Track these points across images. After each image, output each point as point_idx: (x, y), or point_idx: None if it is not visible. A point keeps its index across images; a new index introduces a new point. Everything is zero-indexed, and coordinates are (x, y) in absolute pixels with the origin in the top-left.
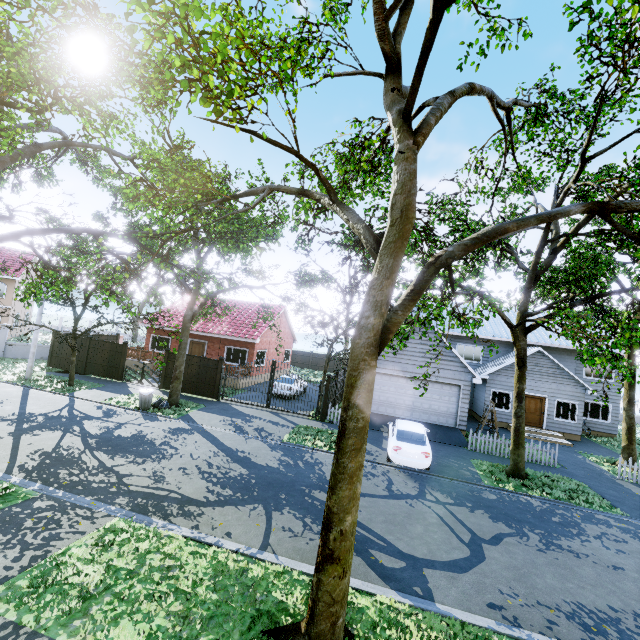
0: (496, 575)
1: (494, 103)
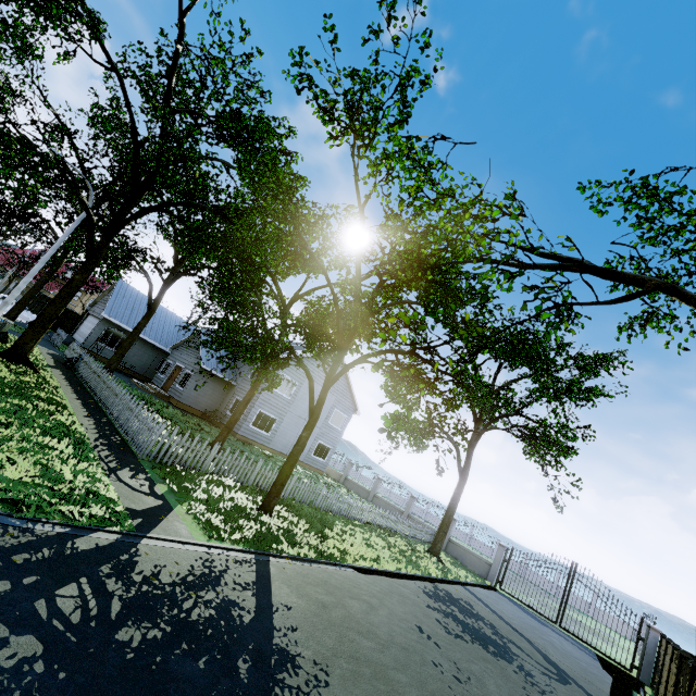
0: None
1: None
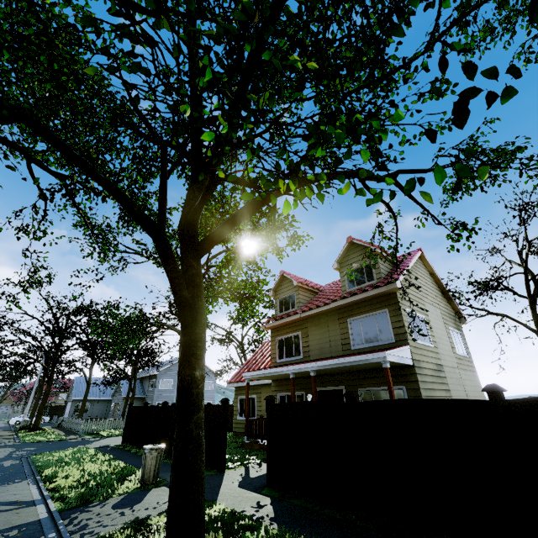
0: None
1: None
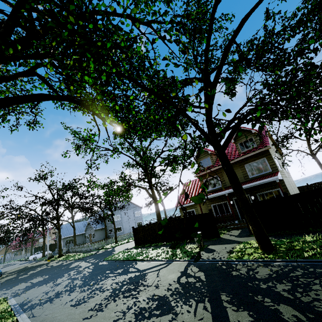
0: (2, 269)
1: (3, 218)
